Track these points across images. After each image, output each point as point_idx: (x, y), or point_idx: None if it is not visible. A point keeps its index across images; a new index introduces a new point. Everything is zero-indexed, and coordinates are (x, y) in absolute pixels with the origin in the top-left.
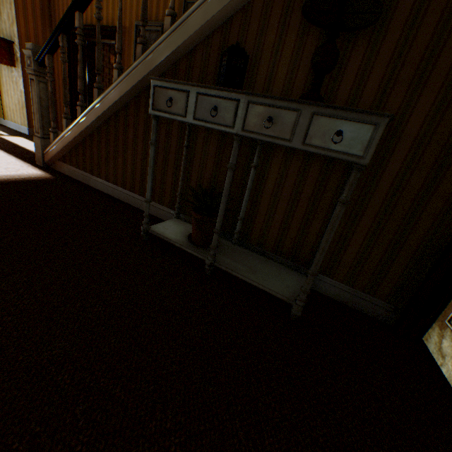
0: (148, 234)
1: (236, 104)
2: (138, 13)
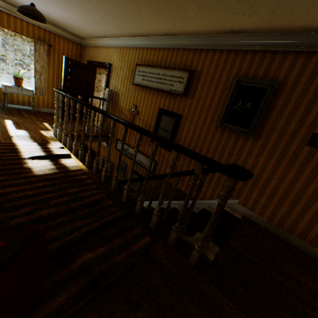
0: None
1: None
2: (105, 153)
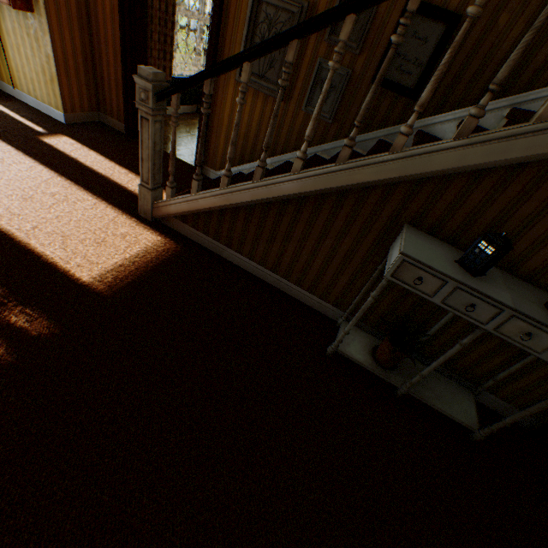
0: (334, 352)
1: (497, 311)
2: None
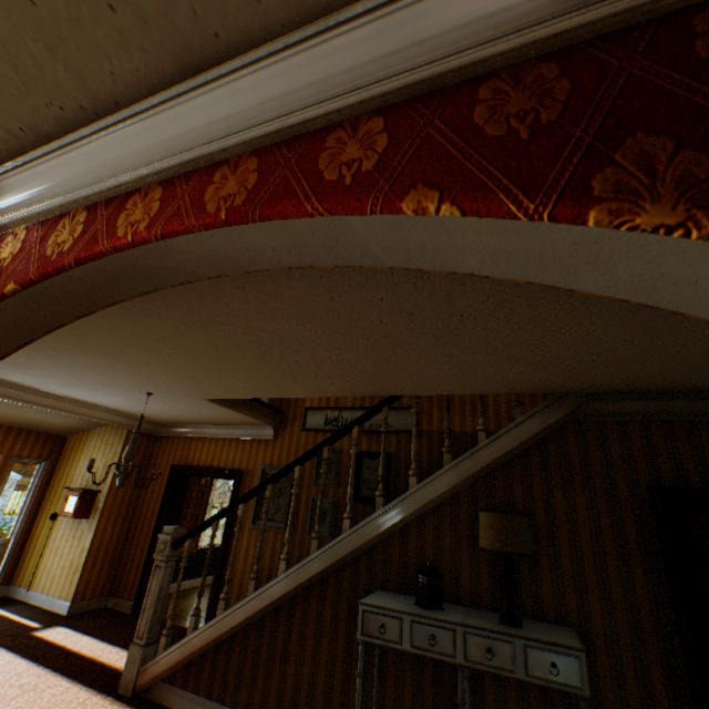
0: None
1: (452, 632)
2: (265, 456)
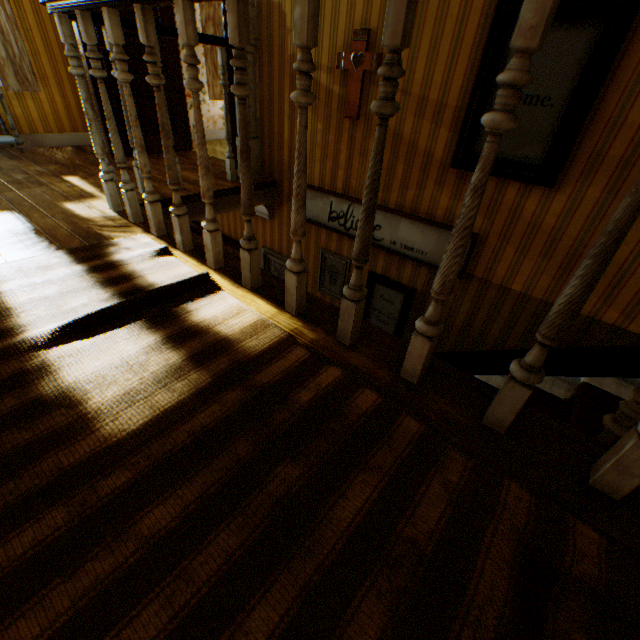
0: None
1: None
2: (264, 238)
